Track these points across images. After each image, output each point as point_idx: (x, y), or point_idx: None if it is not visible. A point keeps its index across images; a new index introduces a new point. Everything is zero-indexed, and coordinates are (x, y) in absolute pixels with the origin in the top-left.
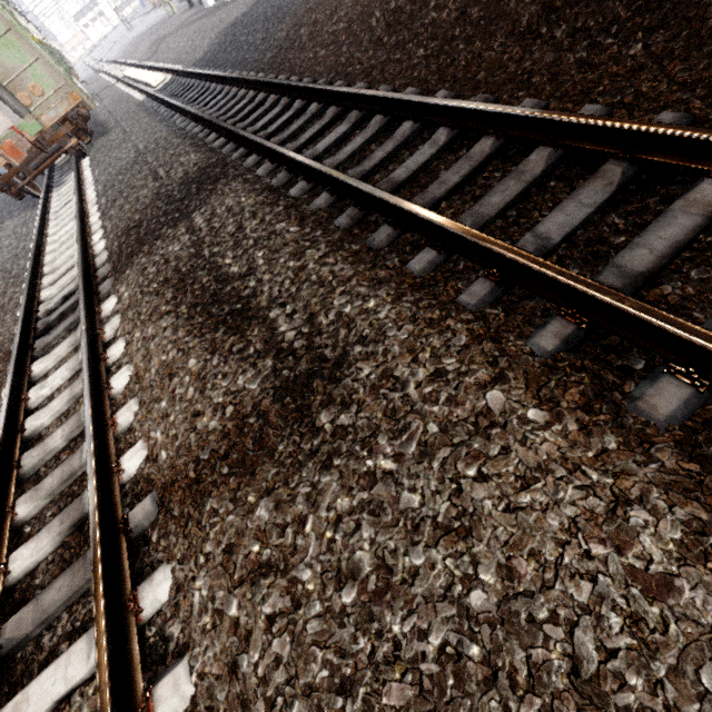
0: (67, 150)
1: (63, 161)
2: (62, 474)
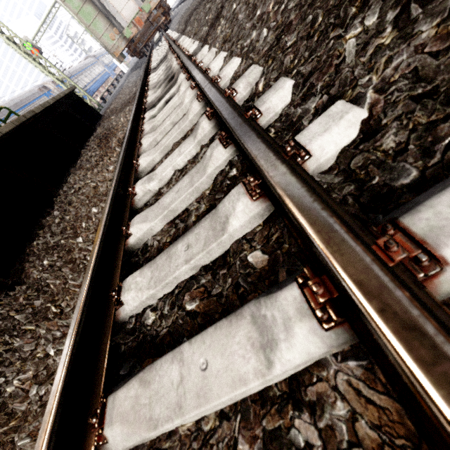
0: (160, 26)
1: (157, 40)
2: (164, 78)
